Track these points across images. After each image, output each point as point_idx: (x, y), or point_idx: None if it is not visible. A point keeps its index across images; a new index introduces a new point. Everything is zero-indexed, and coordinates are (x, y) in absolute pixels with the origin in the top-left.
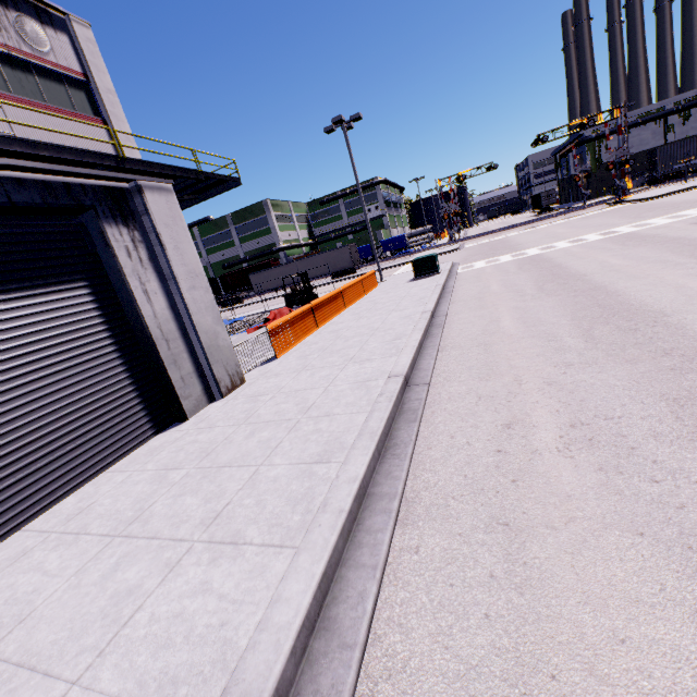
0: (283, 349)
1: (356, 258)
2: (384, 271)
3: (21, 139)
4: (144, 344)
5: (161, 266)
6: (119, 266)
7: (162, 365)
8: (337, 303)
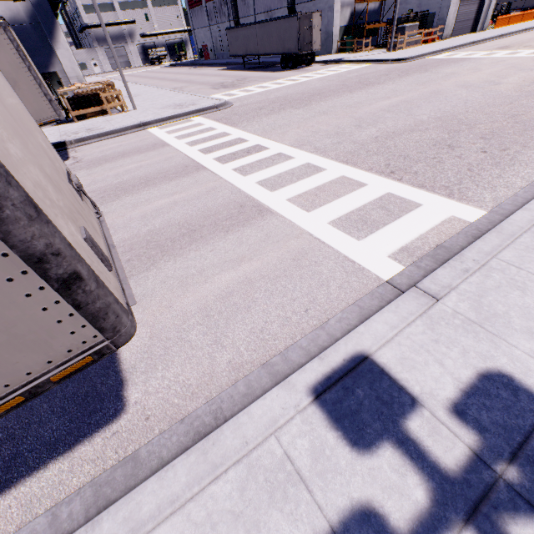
0: (496, 27)
1: None
2: None
3: None
4: (480, 13)
5: None
6: None
7: (480, 18)
8: (518, 19)
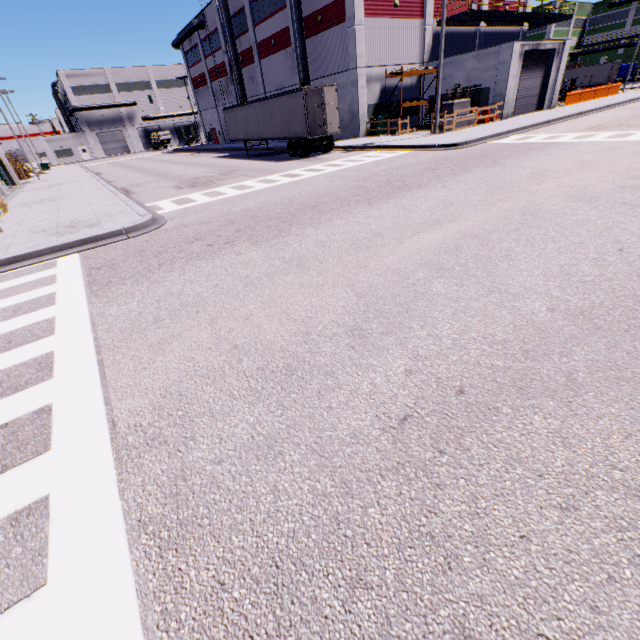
0: (566, 104)
1: (613, 76)
2: (630, 90)
3: (521, 13)
4: (545, 88)
5: (557, 66)
6: (552, 65)
7: (546, 94)
8: (590, 95)
